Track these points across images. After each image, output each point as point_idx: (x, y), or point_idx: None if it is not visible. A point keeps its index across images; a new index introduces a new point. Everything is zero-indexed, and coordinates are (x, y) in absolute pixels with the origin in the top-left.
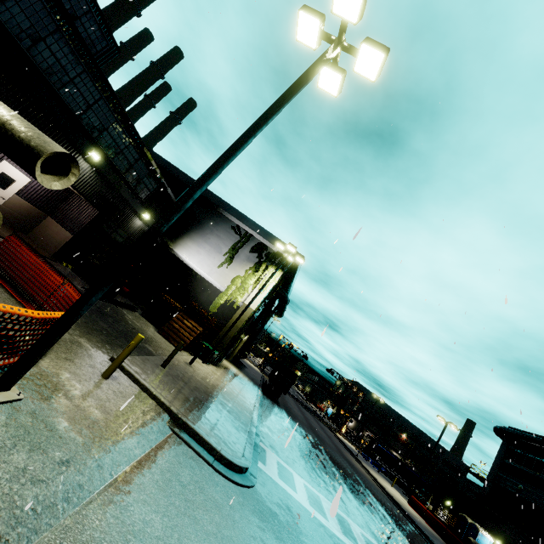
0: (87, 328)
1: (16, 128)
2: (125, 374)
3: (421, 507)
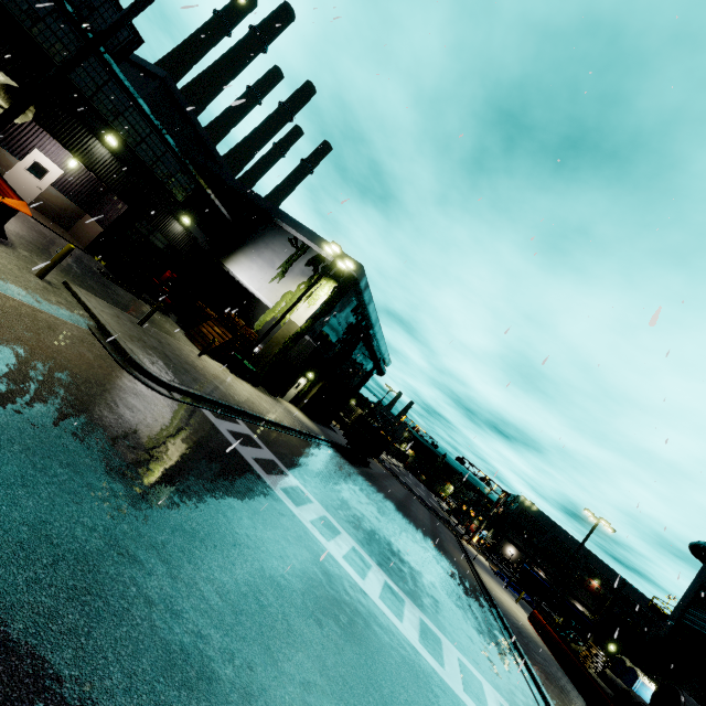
0: (63, 270)
1: None
2: (72, 294)
3: (540, 622)
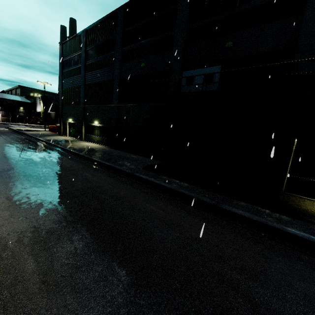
0: None
1: None
2: None
3: None
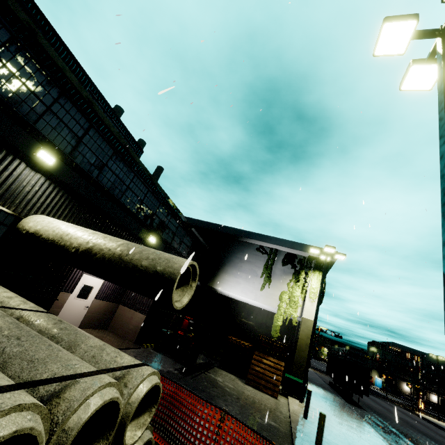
0: None
1: (134, 257)
2: None
3: None
